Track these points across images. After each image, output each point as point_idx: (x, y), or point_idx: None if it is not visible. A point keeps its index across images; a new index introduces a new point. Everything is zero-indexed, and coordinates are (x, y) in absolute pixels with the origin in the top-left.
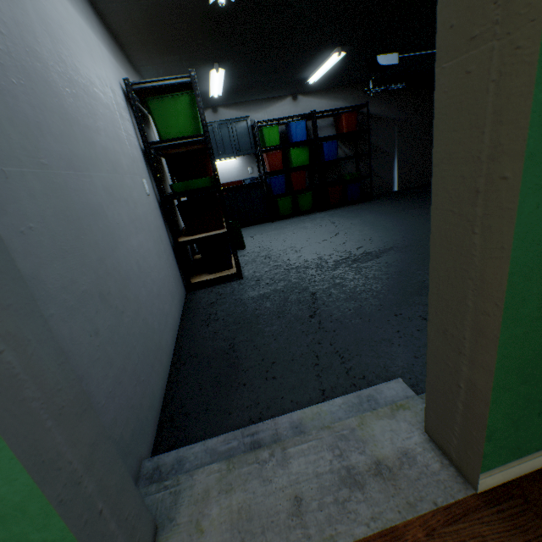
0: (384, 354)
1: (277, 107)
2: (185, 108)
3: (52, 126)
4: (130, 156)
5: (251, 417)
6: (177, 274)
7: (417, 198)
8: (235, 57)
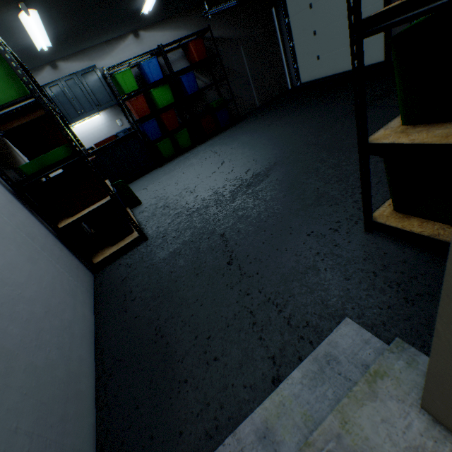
0: (315, 286)
1: (122, 49)
2: None
3: None
4: None
5: (207, 429)
6: (73, 263)
7: (278, 109)
8: None
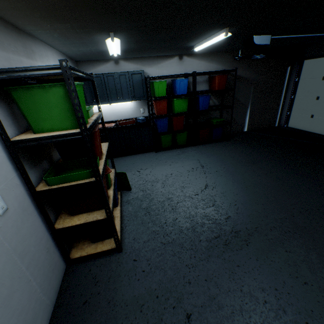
0: None
1: (166, 64)
2: (58, 100)
3: None
4: None
5: None
6: (52, 263)
7: (264, 146)
8: (130, 28)
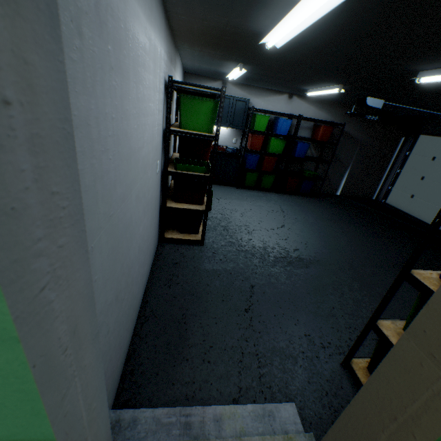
0: (288, 370)
1: (274, 99)
2: (207, 111)
3: (121, 174)
4: (155, 146)
5: (187, 393)
6: (157, 231)
7: (351, 212)
8: (259, 65)
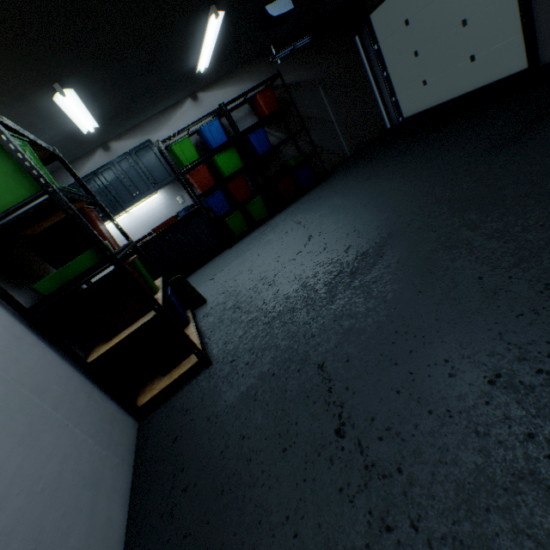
0: None
1: (179, 117)
2: None
3: None
4: None
5: None
6: (106, 414)
7: (378, 155)
8: (77, 65)
